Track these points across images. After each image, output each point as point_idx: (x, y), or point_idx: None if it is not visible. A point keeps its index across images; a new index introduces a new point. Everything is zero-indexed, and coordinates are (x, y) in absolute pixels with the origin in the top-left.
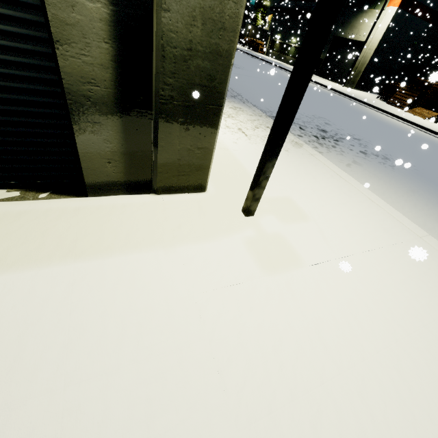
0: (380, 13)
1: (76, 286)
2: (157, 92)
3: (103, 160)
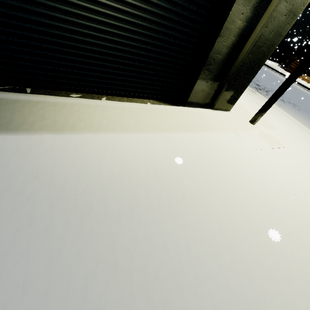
0: None
1: (213, 141)
2: (242, 60)
3: (200, 89)
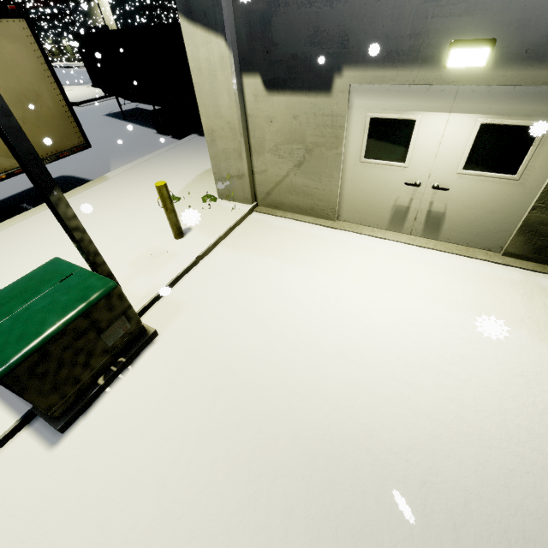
0: (98, 4)
1: None
2: None
3: None
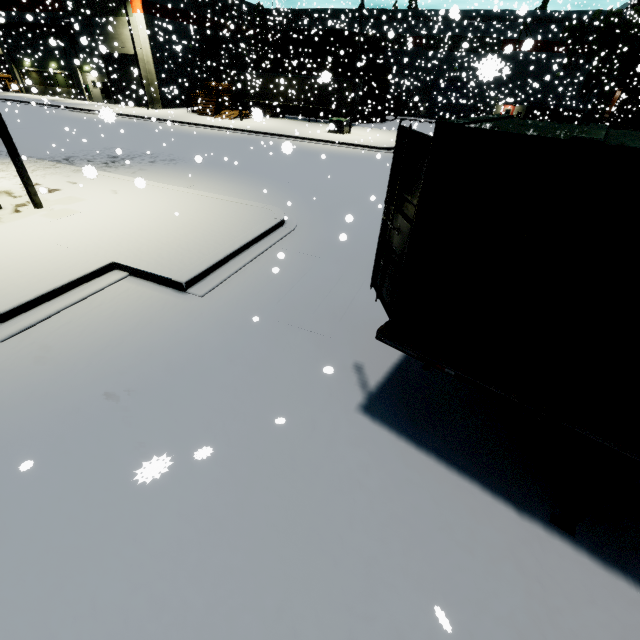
0: (129, 22)
1: None
2: None
3: None
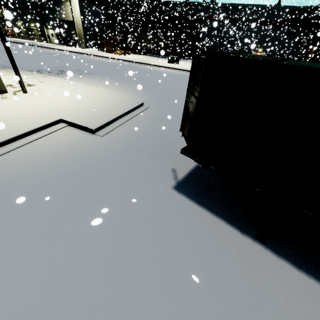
0: (71, 4)
1: None
2: None
3: None
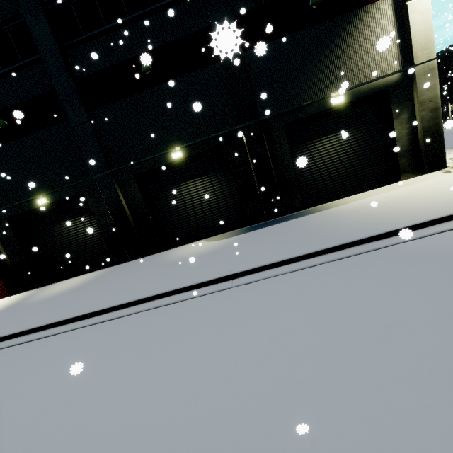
0: None
1: (429, 182)
2: (422, 141)
3: (406, 167)
